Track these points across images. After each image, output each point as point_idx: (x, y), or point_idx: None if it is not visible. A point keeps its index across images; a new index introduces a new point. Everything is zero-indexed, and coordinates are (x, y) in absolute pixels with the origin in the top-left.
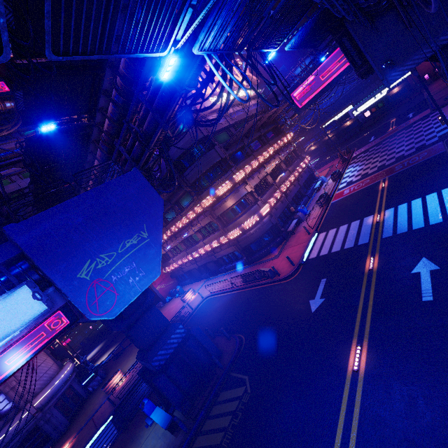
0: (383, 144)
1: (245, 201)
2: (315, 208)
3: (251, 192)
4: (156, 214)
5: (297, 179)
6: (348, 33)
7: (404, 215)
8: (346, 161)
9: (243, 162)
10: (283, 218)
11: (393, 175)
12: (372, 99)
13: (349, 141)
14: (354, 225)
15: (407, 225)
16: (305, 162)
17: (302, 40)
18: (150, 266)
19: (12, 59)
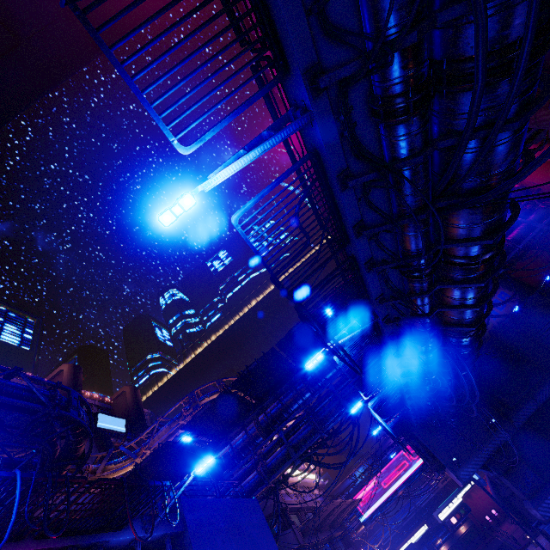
0: None
1: None
2: None
3: None
4: None
5: None
6: (414, 436)
7: None
8: None
9: None
10: None
11: None
12: (451, 502)
13: None
14: None
15: None
16: None
17: (393, 426)
18: None
19: (227, 385)
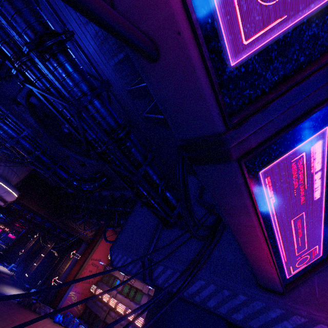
0: None
1: None
2: None
3: None
4: None
5: None
6: None
7: None
8: None
9: None
10: None
11: None
12: None
13: None
14: None
15: None
16: None
17: None
18: None
19: None
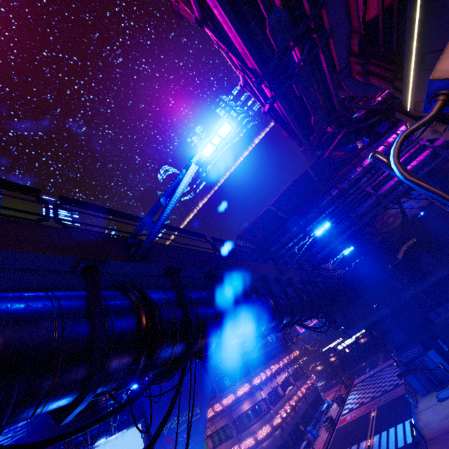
0: (374, 377)
1: (259, 407)
2: (322, 430)
3: (265, 398)
4: (206, 396)
5: (305, 396)
6: None
7: (385, 440)
8: (348, 387)
9: (259, 368)
10: (293, 437)
11: (380, 406)
12: (347, 340)
13: (351, 367)
14: (353, 448)
15: (385, 448)
16: (310, 380)
17: None
18: (198, 438)
19: None
